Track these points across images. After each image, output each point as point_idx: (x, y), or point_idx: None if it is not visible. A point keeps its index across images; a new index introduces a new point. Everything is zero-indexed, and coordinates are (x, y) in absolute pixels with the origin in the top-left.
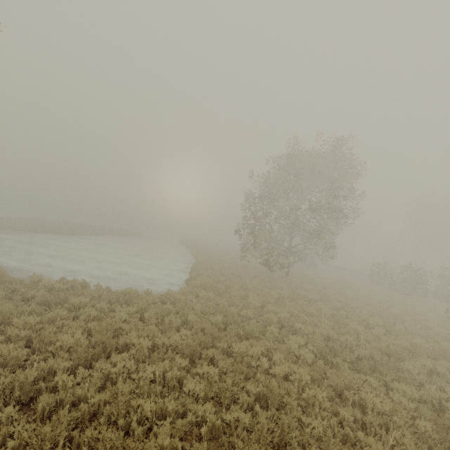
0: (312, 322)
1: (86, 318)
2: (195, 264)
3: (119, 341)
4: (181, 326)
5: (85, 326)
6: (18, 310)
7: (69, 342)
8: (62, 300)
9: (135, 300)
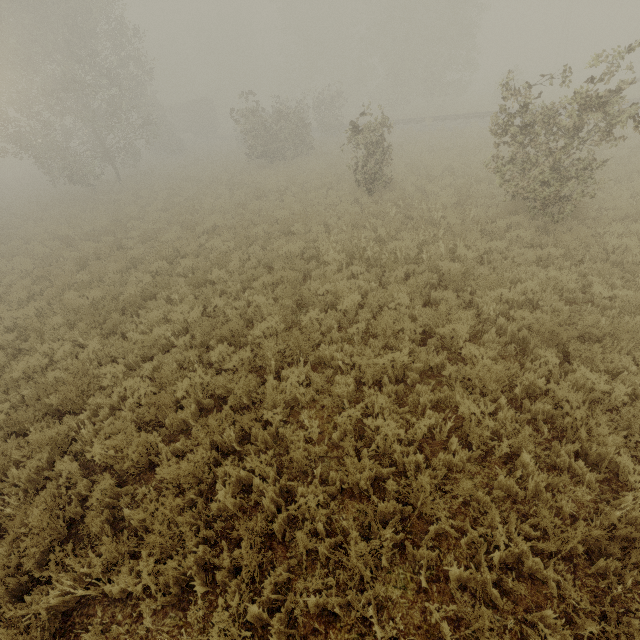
0: (92, 223)
1: None
2: None
3: None
4: None
5: None
6: None
7: None
8: None
9: None
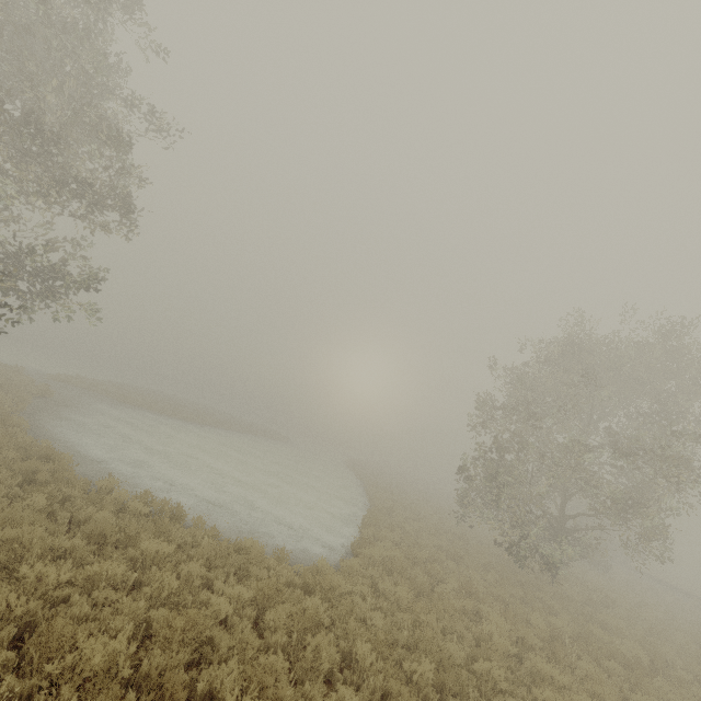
0: None
1: (154, 594)
2: (372, 511)
3: (199, 683)
4: (337, 666)
5: (145, 615)
6: (47, 544)
7: (92, 663)
8: (129, 538)
9: (255, 570)
